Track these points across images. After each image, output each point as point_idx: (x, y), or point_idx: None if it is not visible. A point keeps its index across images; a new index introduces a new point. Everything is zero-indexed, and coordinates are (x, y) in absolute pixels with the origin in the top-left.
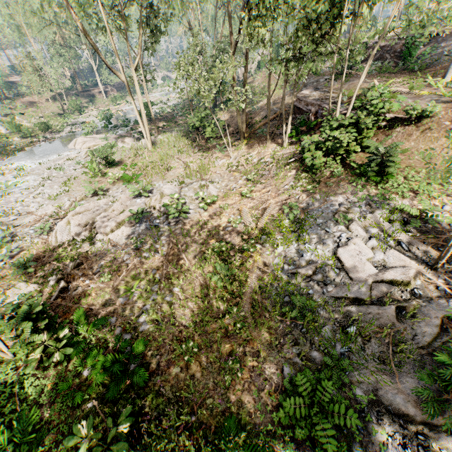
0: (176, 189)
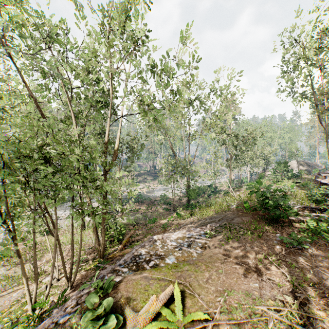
0: None
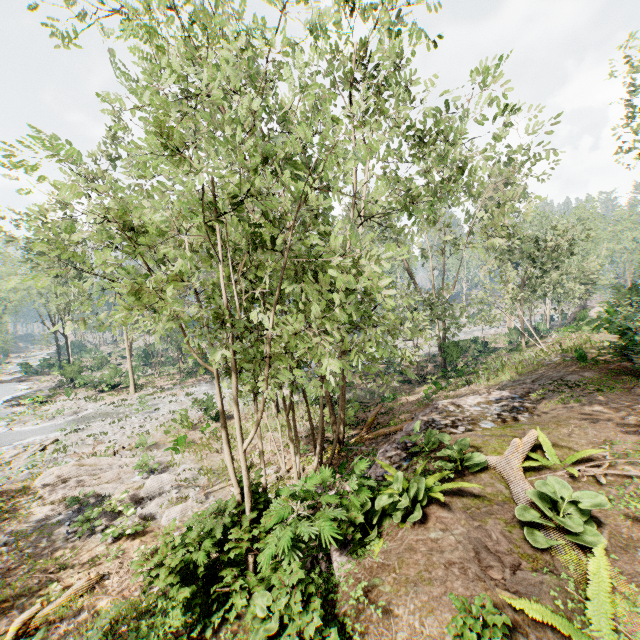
0: (168, 485)
